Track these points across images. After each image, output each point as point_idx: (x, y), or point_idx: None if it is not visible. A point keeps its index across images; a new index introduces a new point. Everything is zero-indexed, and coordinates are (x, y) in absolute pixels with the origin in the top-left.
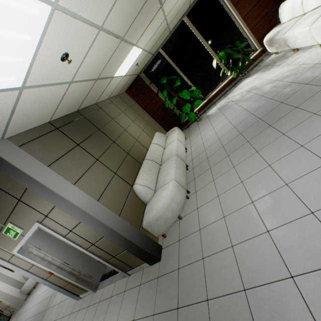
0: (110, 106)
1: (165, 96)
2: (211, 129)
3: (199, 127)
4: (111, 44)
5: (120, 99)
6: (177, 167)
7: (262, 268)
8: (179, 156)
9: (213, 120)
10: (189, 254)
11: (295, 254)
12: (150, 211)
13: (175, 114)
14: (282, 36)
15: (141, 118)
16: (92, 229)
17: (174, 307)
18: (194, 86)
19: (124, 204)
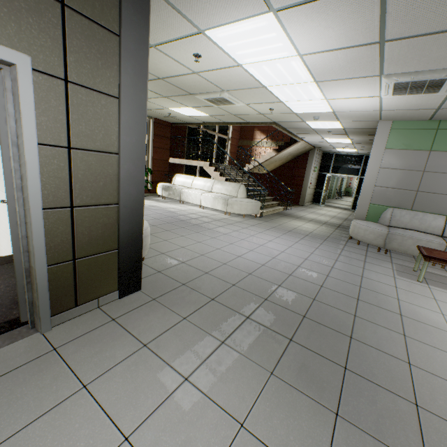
0: None
1: None
2: None
3: None
4: (166, 73)
5: None
6: None
7: (250, 266)
8: None
9: None
10: (188, 275)
11: (258, 260)
12: None
13: None
14: (180, 189)
15: None
16: (113, 178)
17: (209, 300)
18: None
19: None
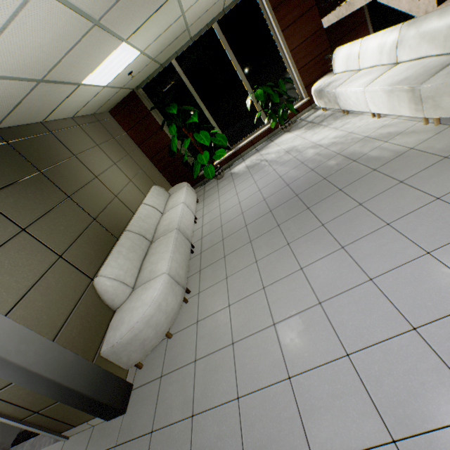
0: (74, 131)
1: (173, 133)
2: (234, 195)
3: (218, 188)
4: (69, 24)
5: (96, 122)
6: (175, 250)
7: (275, 444)
8: (182, 232)
9: (239, 182)
10: (173, 405)
11: (321, 423)
12: (117, 327)
13: (187, 162)
14: (333, 90)
15: (131, 159)
16: None
17: None
18: (218, 126)
19: (69, 315)
